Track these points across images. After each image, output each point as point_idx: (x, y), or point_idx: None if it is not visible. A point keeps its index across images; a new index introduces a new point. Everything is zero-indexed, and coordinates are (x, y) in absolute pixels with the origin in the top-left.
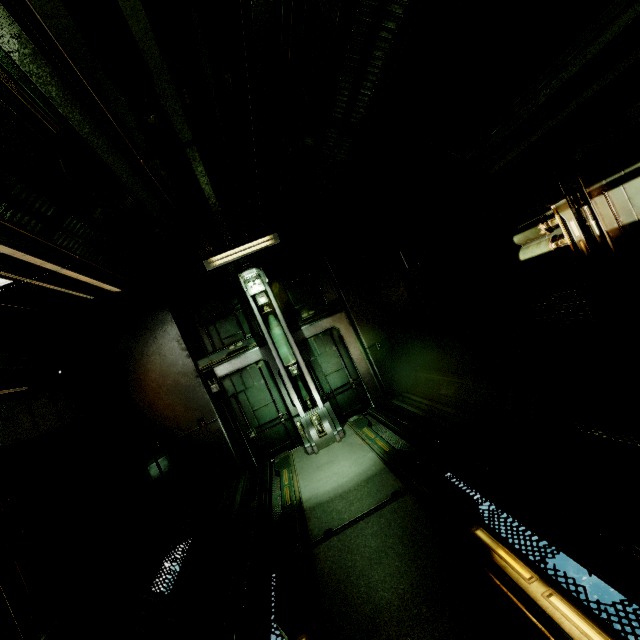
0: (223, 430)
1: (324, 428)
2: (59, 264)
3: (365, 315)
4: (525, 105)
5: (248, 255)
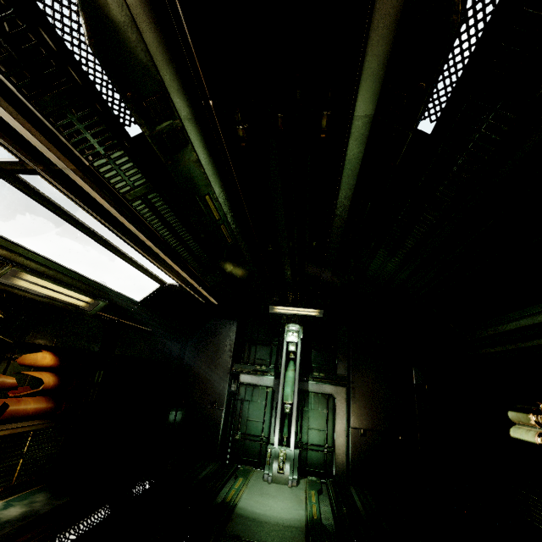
0: (222, 419)
1: (284, 467)
2: (200, 285)
3: (361, 400)
4: (499, 324)
5: (298, 315)
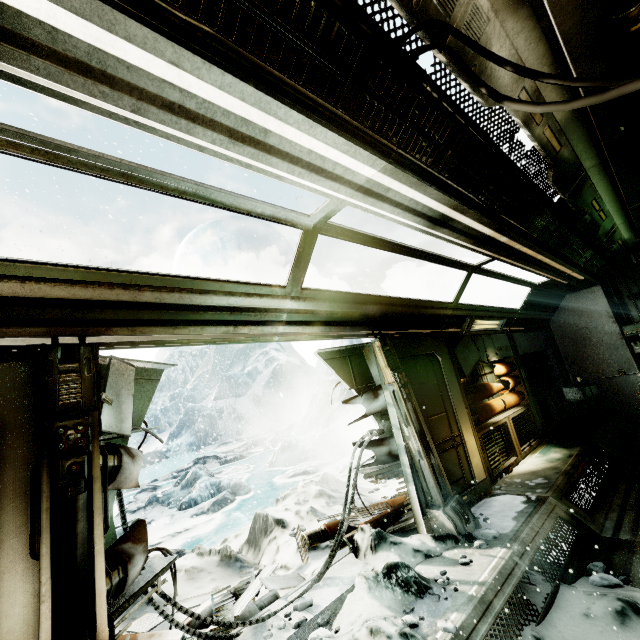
0: None
1: None
2: (573, 271)
3: None
4: None
5: None
